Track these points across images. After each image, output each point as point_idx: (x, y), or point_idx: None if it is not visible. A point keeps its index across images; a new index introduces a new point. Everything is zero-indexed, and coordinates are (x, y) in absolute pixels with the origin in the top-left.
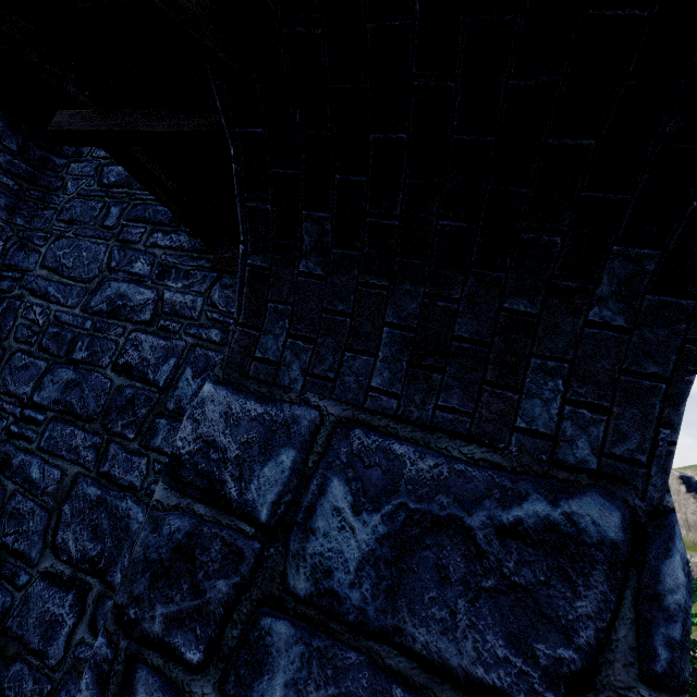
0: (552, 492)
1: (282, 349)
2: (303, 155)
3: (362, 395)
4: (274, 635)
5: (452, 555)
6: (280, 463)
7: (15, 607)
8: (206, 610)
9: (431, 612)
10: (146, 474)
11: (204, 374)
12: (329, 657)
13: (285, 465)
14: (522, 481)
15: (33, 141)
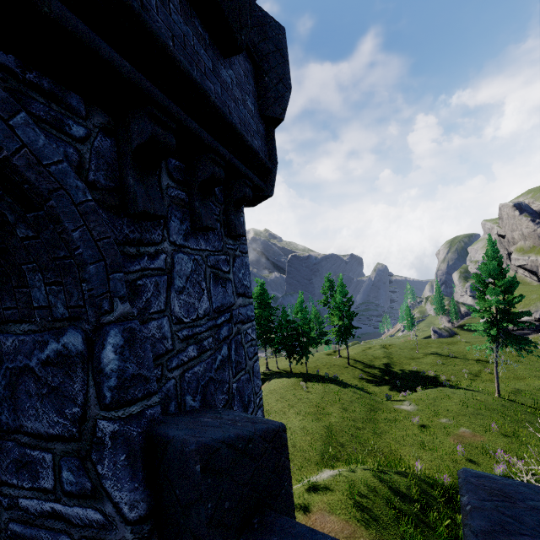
0: (56, 336)
1: None
2: None
3: None
4: None
5: (30, 384)
6: None
7: None
8: None
9: (30, 413)
10: None
11: None
12: (3, 448)
13: None
14: (45, 335)
15: None
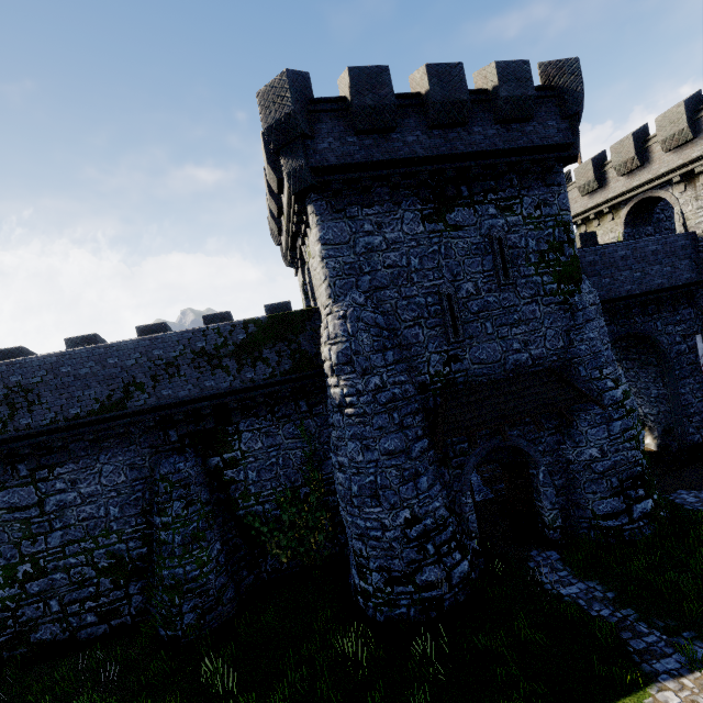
0: None
1: None
2: None
3: None
4: None
5: None
6: None
7: None
8: None
9: None
10: None
11: None
12: None
13: None
14: None
15: None
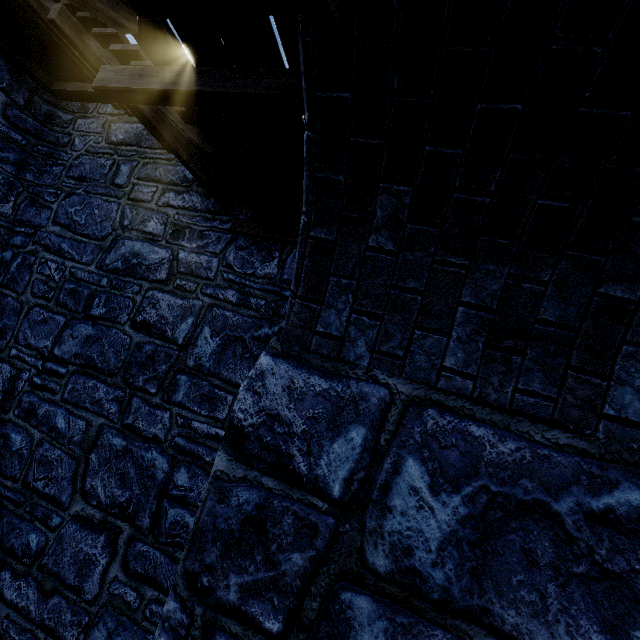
0: None
1: (346, 324)
2: (391, 123)
3: (434, 375)
4: (356, 609)
5: (539, 540)
6: (350, 440)
7: (50, 546)
8: (282, 582)
9: (520, 595)
10: (169, 427)
11: (222, 333)
12: (414, 633)
13: (356, 442)
14: (611, 469)
15: (39, 95)
